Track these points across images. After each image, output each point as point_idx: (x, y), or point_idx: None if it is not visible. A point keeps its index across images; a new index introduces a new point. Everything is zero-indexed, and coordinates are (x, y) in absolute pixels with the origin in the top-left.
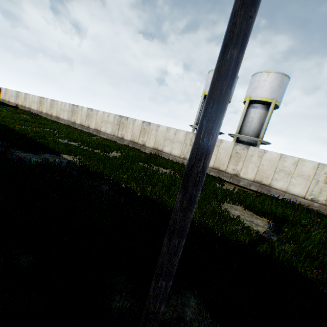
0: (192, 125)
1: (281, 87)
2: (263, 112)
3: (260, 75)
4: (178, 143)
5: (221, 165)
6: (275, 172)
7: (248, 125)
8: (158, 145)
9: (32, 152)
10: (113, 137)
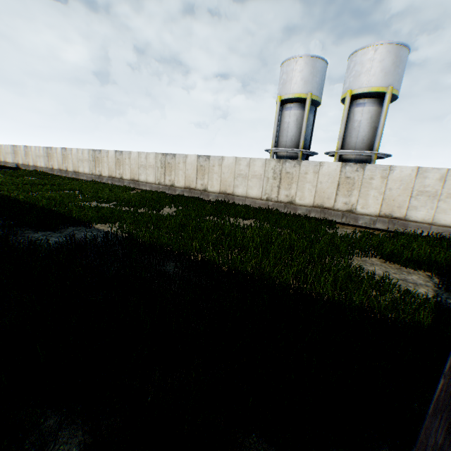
0: (270, 150)
1: (399, 66)
2: (374, 109)
3: (362, 54)
4: (255, 178)
5: (325, 200)
6: (411, 197)
7: (353, 135)
8: (225, 187)
9: (49, 228)
10: (159, 187)
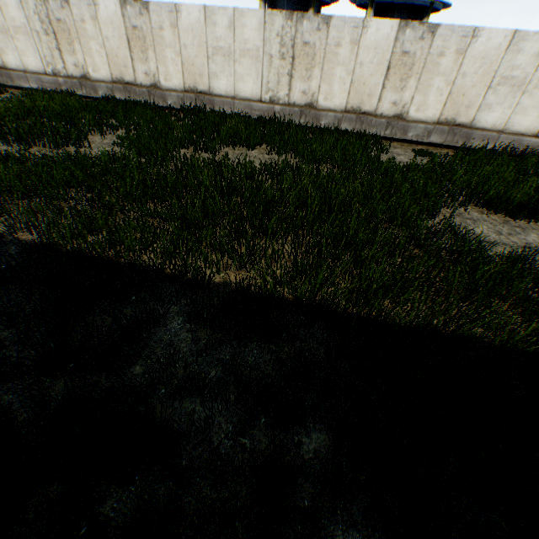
0: None
1: None
2: None
3: None
4: (248, 58)
5: (365, 99)
6: (489, 88)
7: None
8: (194, 78)
9: None
10: (57, 82)
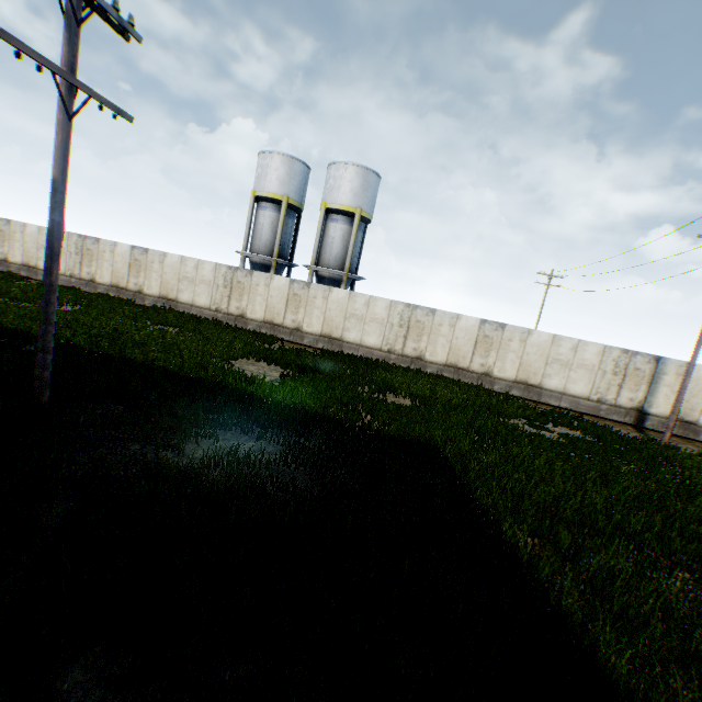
0: (241, 252)
1: (368, 189)
2: (347, 228)
3: (336, 168)
4: (204, 284)
5: (276, 316)
6: (346, 319)
7: (328, 251)
8: (168, 290)
9: None
10: (71, 280)
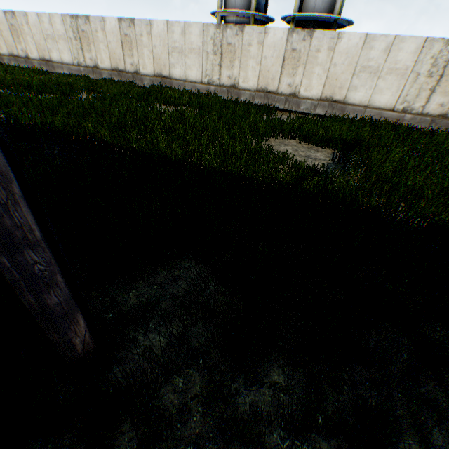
0: (216, 13)
1: None
2: None
3: None
4: (193, 54)
5: (270, 82)
6: (354, 75)
7: None
8: (160, 67)
9: None
10: (80, 70)
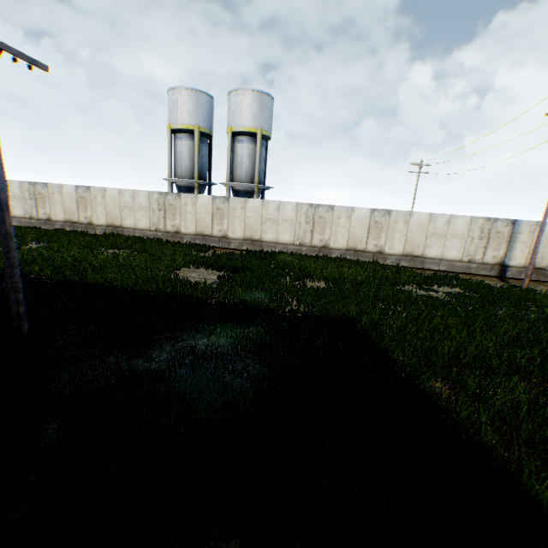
0: (168, 179)
1: (264, 111)
2: (252, 146)
3: (235, 96)
4: (142, 210)
5: (205, 228)
6: (262, 223)
7: (239, 168)
8: (113, 219)
9: None
10: (32, 222)
